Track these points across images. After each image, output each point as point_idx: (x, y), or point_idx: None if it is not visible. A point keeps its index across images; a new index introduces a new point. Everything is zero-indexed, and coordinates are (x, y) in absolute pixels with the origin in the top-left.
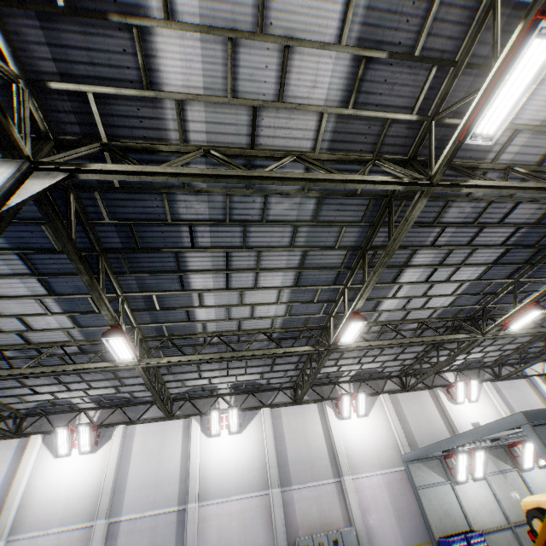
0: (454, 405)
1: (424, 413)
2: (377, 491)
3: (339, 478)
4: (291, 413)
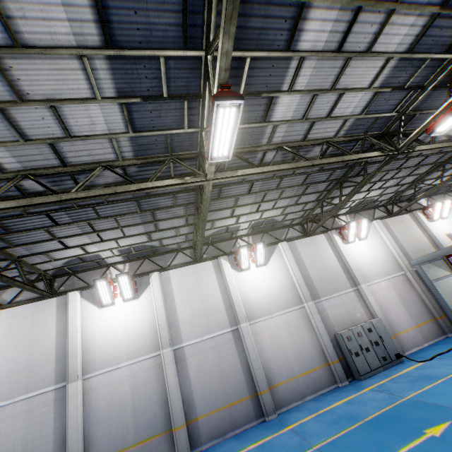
0: (430, 223)
1: (409, 231)
2: (387, 292)
3: (356, 287)
4: (304, 244)
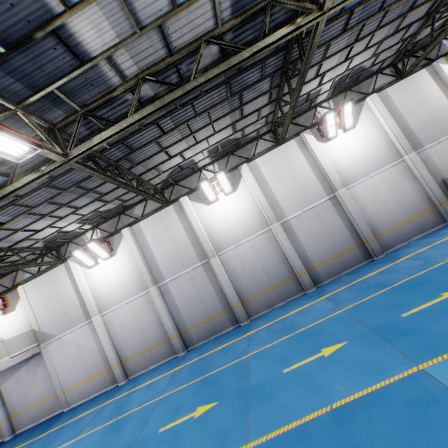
0: None
1: None
2: None
3: None
4: (399, 89)
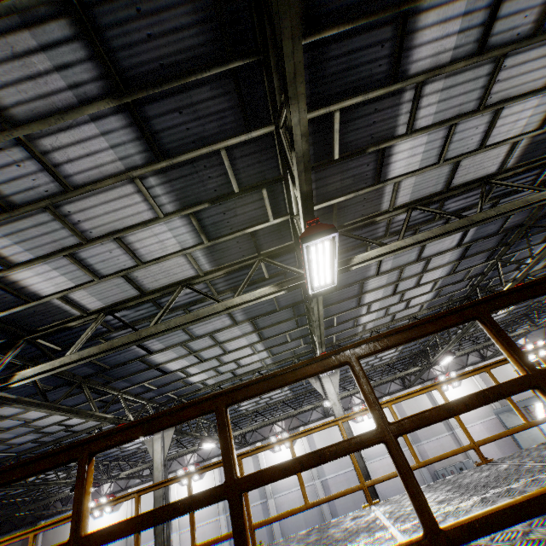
0: None
1: (503, 374)
2: (480, 434)
3: (452, 431)
4: None
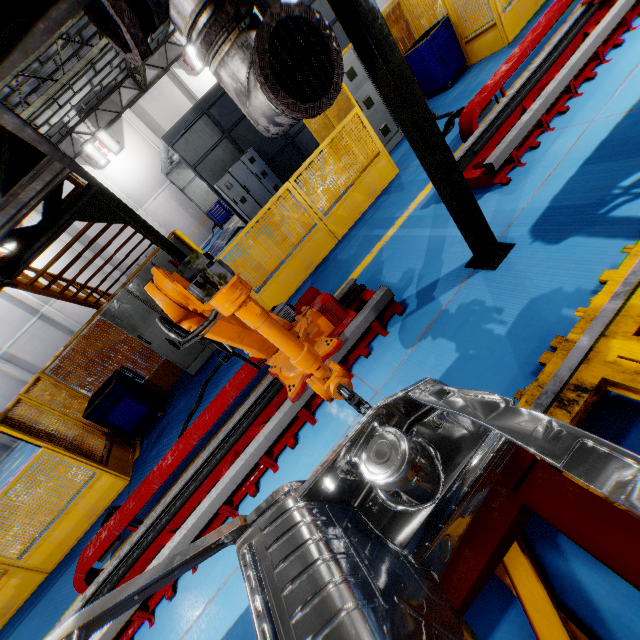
0: (197, 78)
1: (173, 107)
2: (167, 205)
3: None
4: None
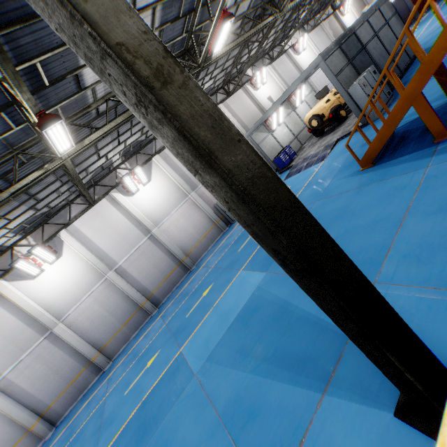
0: (256, 91)
1: (244, 105)
2: None
3: None
4: None
